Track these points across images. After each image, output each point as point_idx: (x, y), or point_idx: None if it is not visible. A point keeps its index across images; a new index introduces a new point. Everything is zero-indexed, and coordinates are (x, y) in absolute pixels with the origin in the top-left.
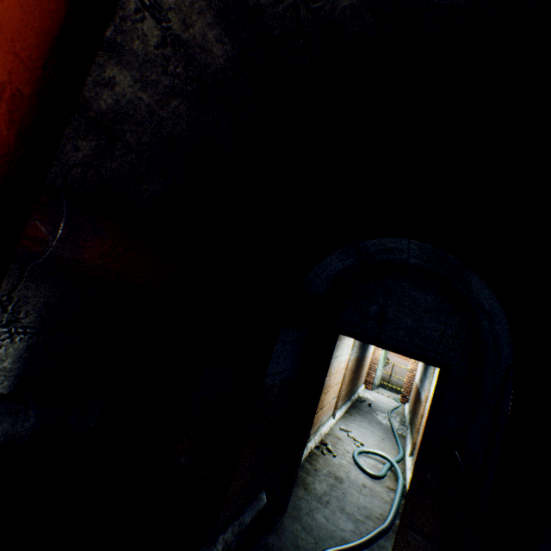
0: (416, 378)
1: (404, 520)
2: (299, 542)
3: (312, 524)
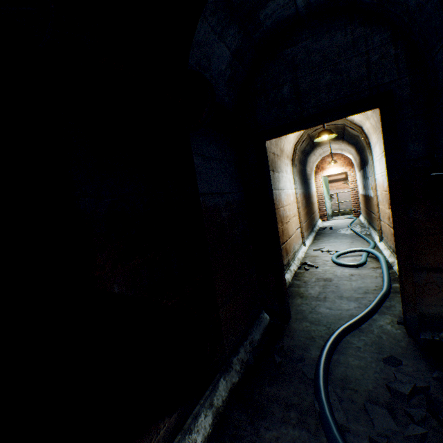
0: (359, 192)
1: (403, 267)
2: (312, 335)
3: (318, 318)
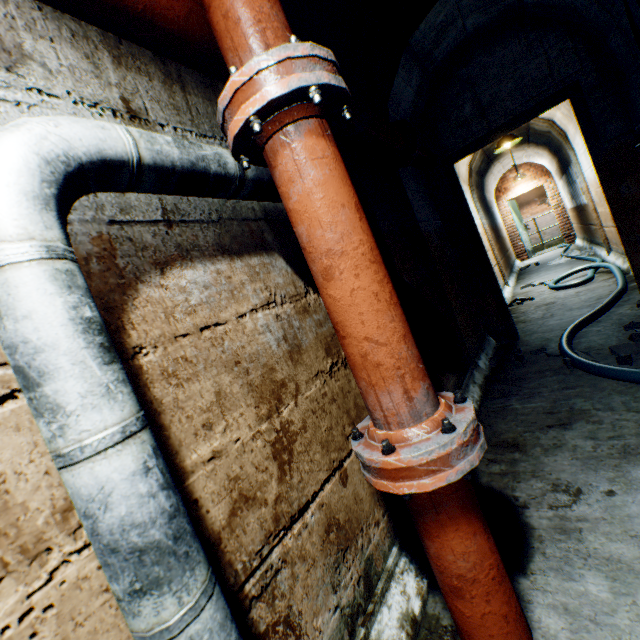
0: (567, 207)
1: (627, 243)
2: (547, 338)
3: (549, 328)
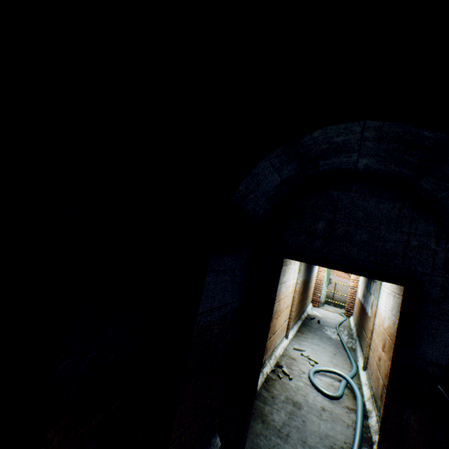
0: (358, 294)
1: None
2: None
3: None
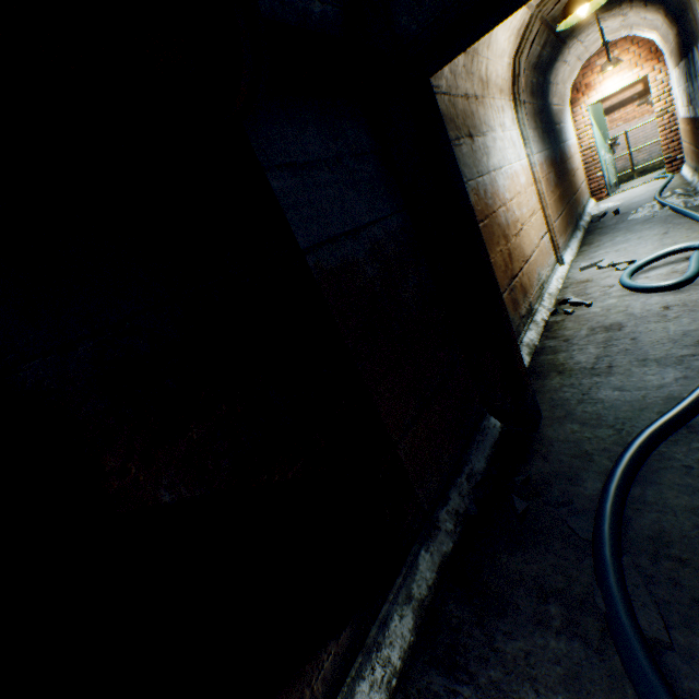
0: (678, 114)
1: None
2: (585, 448)
3: (596, 412)
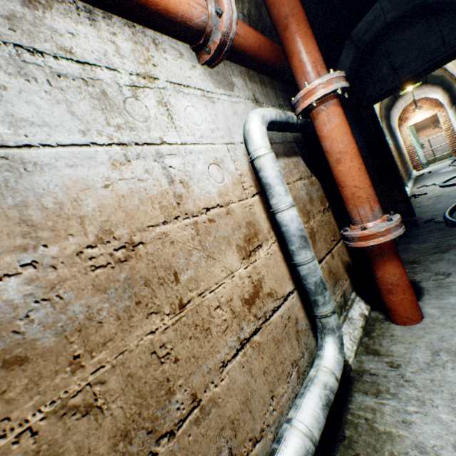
0: (455, 129)
1: None
2: (435, 214)
3: (437, 209)
